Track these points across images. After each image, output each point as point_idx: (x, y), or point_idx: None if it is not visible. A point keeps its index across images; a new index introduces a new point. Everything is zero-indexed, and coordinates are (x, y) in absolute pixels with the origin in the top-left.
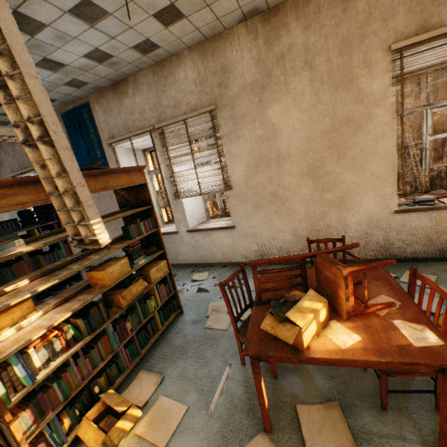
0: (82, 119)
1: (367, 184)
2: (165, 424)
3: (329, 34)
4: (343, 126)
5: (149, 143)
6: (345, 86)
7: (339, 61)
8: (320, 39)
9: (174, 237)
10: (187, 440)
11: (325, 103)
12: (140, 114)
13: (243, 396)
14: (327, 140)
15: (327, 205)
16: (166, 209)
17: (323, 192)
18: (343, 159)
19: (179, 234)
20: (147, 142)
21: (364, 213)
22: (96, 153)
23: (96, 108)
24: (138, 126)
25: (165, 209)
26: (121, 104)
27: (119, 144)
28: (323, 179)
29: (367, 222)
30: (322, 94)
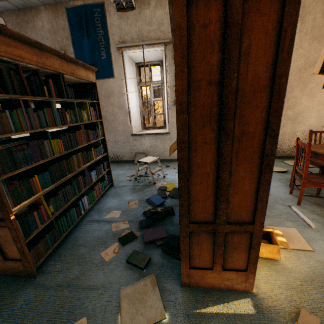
0: (91, 17)
1: (314, 107)
2: (294, 239)
3: (319, 1)
4: (311, 67)
5: (149, 57)
6: (319, 39)
7: (320, 22)
8: (313, 3)
9: (165, 137)
10: (321, 244)
11: (304, 48)
12: (157, 26)
13: (322, 219)
14: (298, 74)
15: (287, 119)
16: (143, 118)
17: (287, 110)
18: (305, 89)
19: (170, 135)
20: (150, 54)
21: (308, 126)
22: (100, 54)
23: (110, 11)
24: (153, 36)
25: (143, 118)
26: (139, 13)
27: (128, 50)
28: (289, 101)
29: (307, 132)
30: (304, 42)
